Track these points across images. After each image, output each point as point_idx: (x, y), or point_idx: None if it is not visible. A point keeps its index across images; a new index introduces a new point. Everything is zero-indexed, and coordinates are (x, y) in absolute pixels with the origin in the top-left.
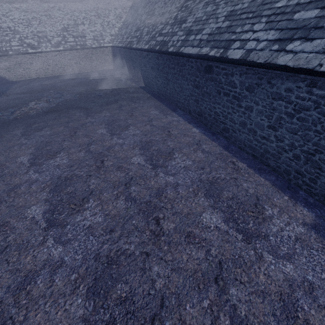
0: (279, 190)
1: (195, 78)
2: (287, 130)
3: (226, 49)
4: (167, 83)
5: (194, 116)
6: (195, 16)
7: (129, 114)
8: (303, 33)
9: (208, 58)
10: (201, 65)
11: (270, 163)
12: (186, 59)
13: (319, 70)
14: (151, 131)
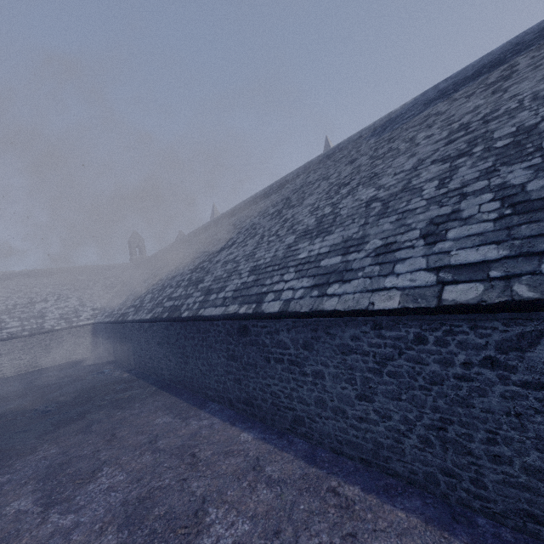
0: (443, 533)
1: (227, 346)
2: (385, 396)
3: (259, 303)
4: (185, 361)
5: (240, 407)
6: (214, 275)
7: (106, 437)
8: (337, 277)
9: (239, 317)
10: (232, 327)
11: (396, 467)
12: (209, 322)
13: (374, 309)
14: (153, 466)
